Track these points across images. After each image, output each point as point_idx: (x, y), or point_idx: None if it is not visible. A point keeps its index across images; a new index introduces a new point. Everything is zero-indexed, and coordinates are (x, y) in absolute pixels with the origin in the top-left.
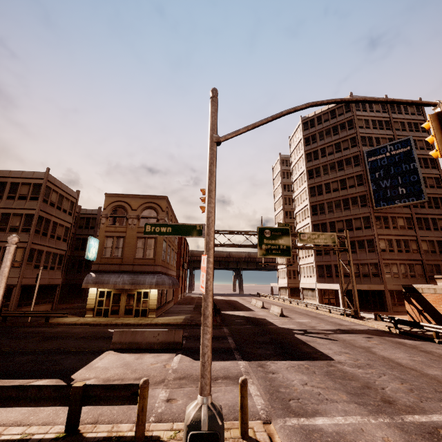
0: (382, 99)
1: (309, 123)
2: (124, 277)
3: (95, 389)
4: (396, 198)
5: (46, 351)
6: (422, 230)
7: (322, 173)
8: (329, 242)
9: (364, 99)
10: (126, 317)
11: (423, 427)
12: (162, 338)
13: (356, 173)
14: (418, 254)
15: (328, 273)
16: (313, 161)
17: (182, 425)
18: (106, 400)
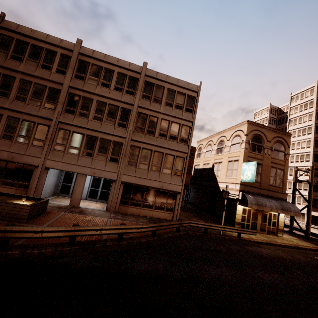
0: None
1: None
2: (273, 202)
3: None
4: None
5: None
6: None
7: None
8: None
9: None
10: (261, 233)
11: None
12: None
13: None
14: None
15: None
16: None
17: None
18: None
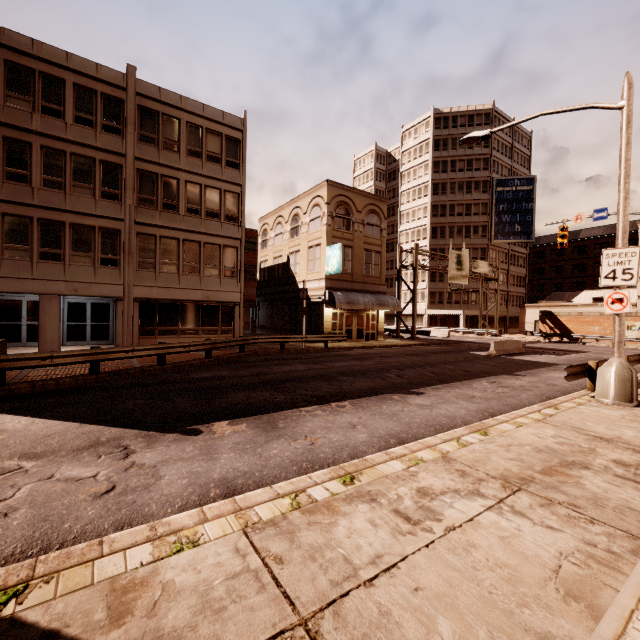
0: None
1: (443, 122)
2: (368, 297)
3: None
4: (512, 234)
5: (473, 359)
6: (511, 265)
7: (449, 192)
8: (488, 272)
9: None
10: (358, 341)
11: None
12: (514, 346)
13: (482, 201)
14: (506, 286)
15: (440, 300)
16: (441, 174)
17: None
18: None
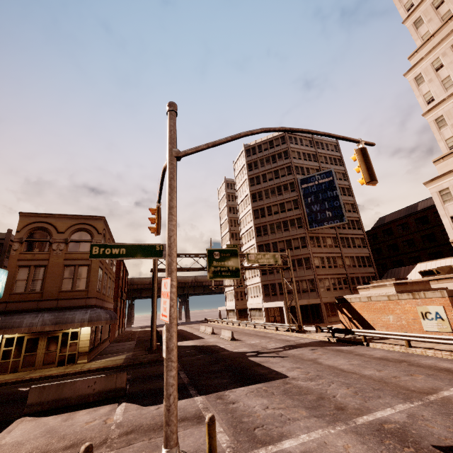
0: (321, 132)
1: (251, 151)
2: (45, 316)
3: None
4: (325, 220)
5: None
6: (345, 247)
7: (264, 197)
8: (274, 262)
9: (308, 131)
10: (45, 368)
11: (372, 426)
12: (100, 387)
13: (292, 198)
14: (344, 269)
15: (273, 292)
16: (256, 186)
17: None
18: None
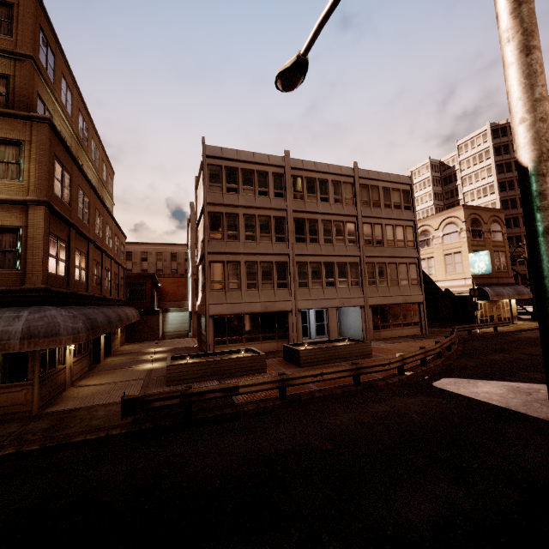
0: None
1: (500, 132)
2: (507, 289)
3: None
4: None
5: None
6: None
7: (517, 187)
8: None
9: None
10: None
11: None
12: None
13: None
14: None
15: (523, 281)
16: (506, 174)
17: None
18: None
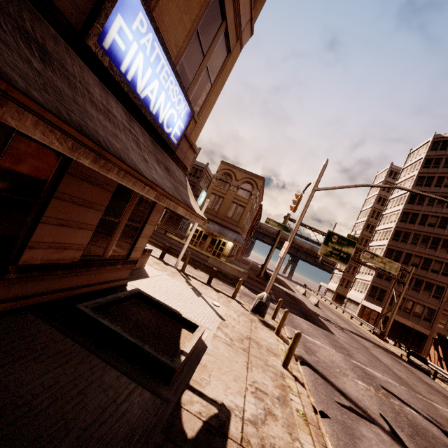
0: (433, 196)
1: (441, 144)
2: (215, 226)
3: (219, 274)
4: None
5: None
6: None
7: (426, 203)
8: (390, 270)
9: (421, 193)
10: (206, 252)
11: (358, 365)
12: (235, 273)
13: None
14: None
15: (379, 297)
16: (423, 187)
17: (248, 304)
18: (222, 280)
